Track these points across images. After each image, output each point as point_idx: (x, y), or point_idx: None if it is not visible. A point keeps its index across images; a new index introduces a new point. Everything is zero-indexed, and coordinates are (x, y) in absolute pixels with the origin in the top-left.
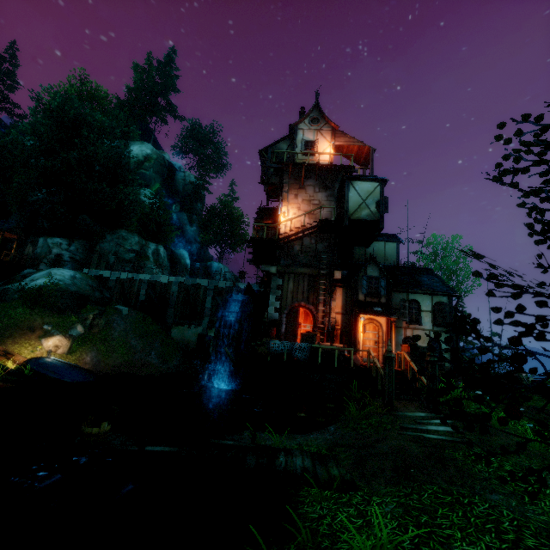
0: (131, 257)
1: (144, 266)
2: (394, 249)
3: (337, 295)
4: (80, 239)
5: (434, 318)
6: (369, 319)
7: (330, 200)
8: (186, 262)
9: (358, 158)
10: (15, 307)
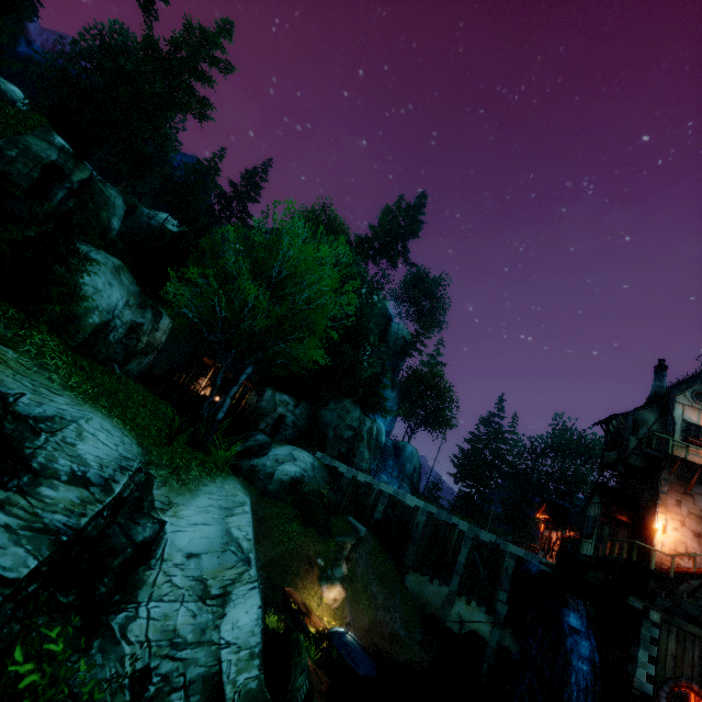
0: (349, 435)
1: (357, 449)
2: None
3: None
4: (295, 393)
5: None
6: None
7: None
8: (381, 439)
9: None
10: (288, 518)
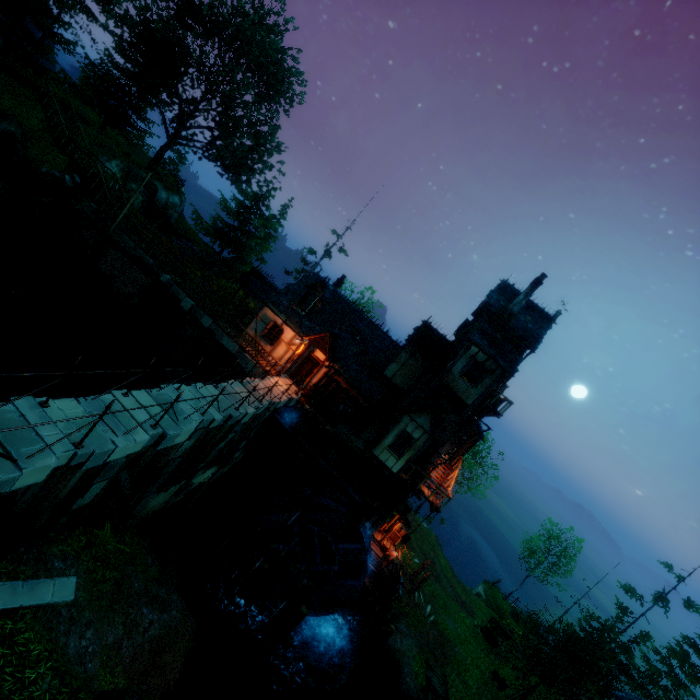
0: None
1: None
2: None
3: None
4: None
5: None
6: None
7: None
8: None
9: None
10: None
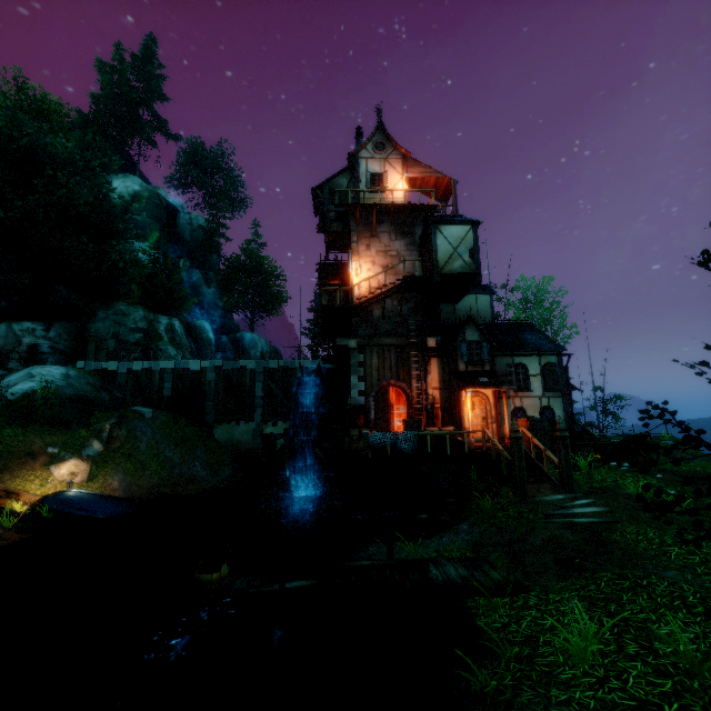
0: (138, 338)
1: (157, 349)
2: (487, 303)
3: (431, 366)
4: (58, 320)
5: (544, 382)
6: (473, 392)
7: (411, 250)
8: (208, 337)
9: (436, 192)
10: None
